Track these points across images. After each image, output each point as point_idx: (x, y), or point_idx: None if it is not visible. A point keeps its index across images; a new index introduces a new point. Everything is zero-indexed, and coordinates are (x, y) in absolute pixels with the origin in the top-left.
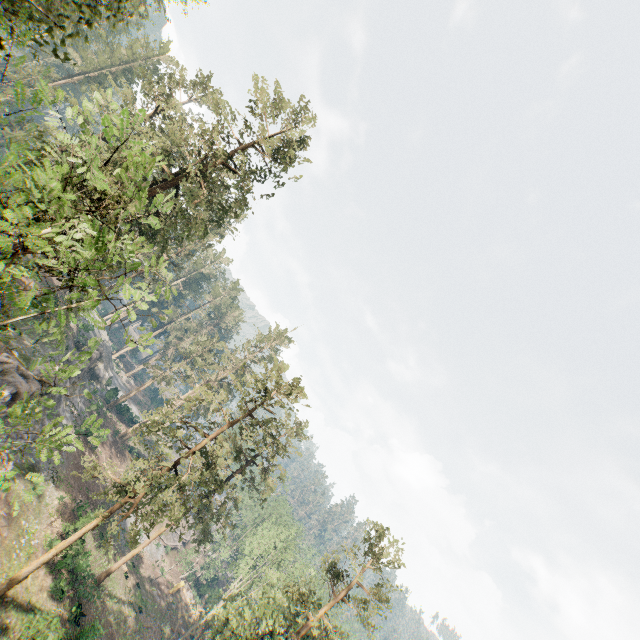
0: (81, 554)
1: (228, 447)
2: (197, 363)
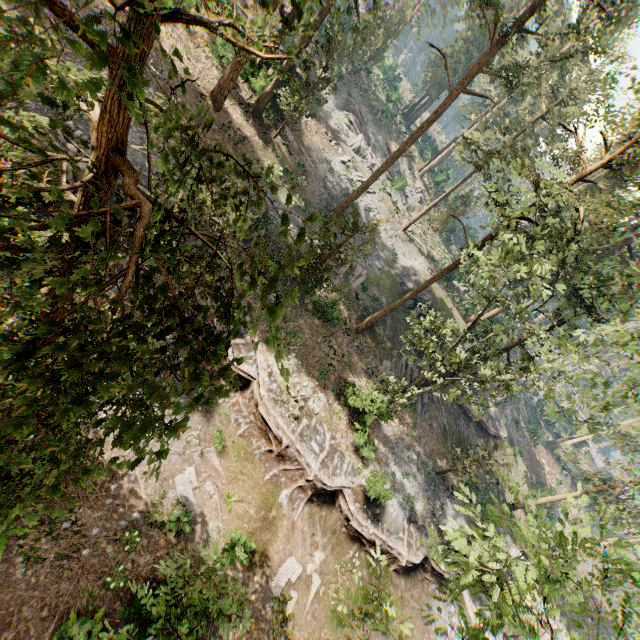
0: None
1: None
2: None
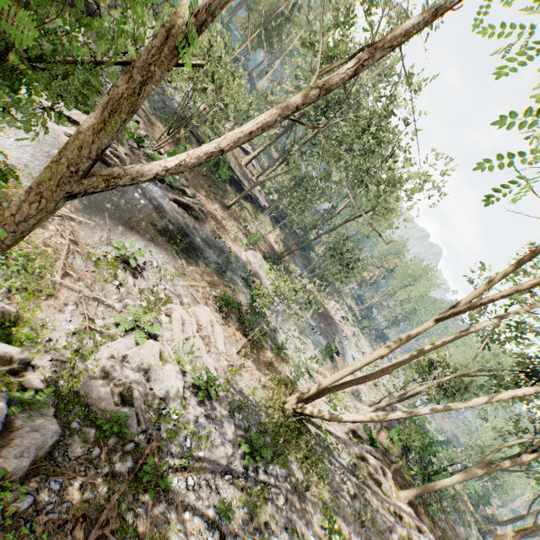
0: None
1: None
2: None
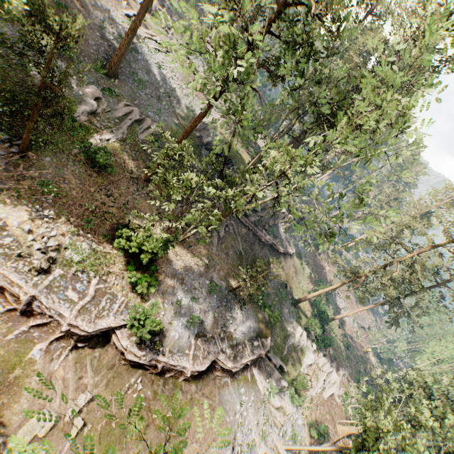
0: (320, 304)
1: (419, 268)
2: (383, 208)
